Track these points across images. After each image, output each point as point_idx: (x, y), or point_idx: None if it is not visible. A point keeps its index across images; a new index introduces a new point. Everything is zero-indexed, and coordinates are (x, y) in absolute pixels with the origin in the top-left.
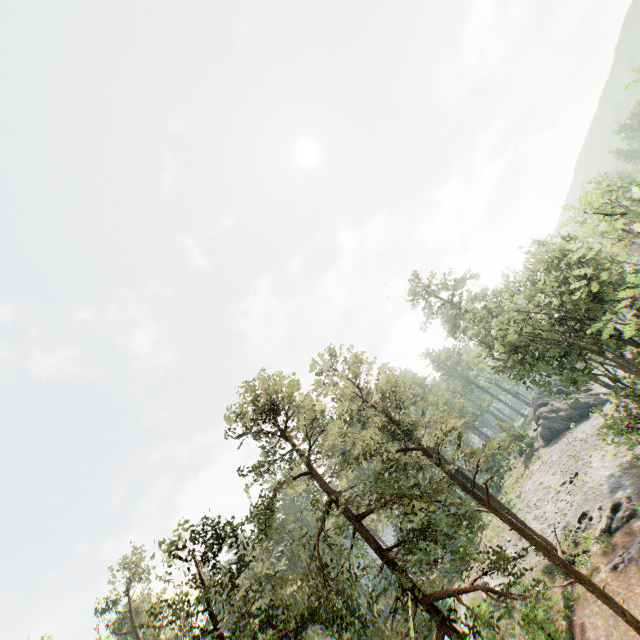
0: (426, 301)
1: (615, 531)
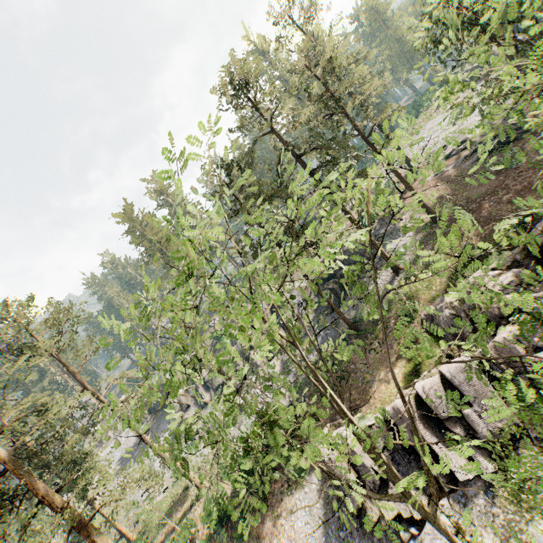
0: None
1: (452, 157)
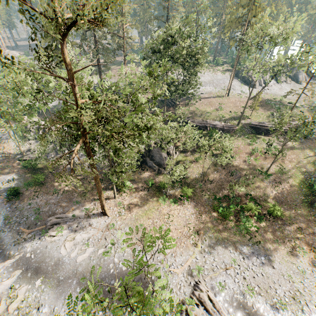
0: None
1: None
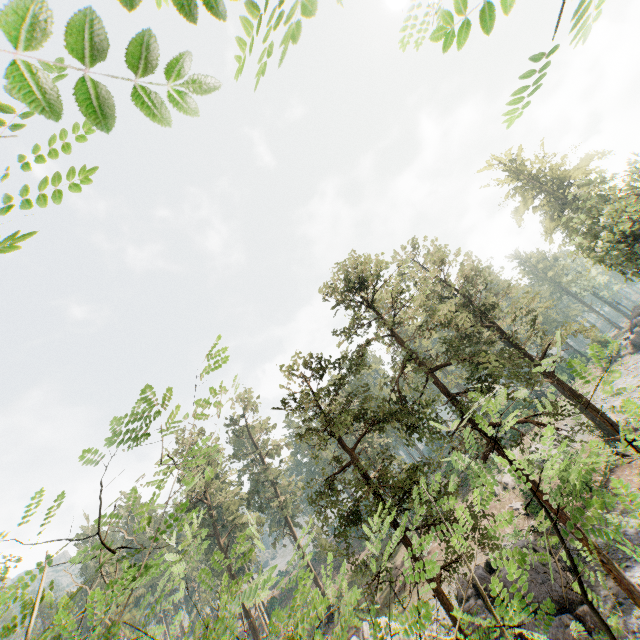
0: (528, 191)
1: None
